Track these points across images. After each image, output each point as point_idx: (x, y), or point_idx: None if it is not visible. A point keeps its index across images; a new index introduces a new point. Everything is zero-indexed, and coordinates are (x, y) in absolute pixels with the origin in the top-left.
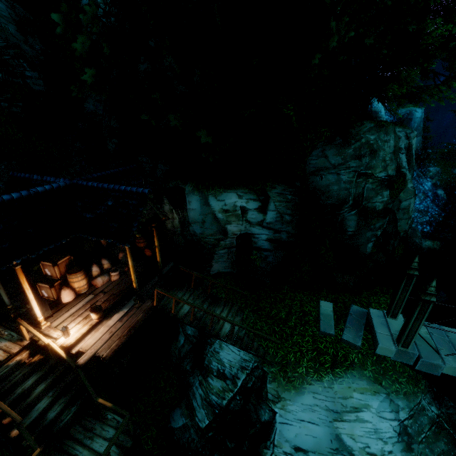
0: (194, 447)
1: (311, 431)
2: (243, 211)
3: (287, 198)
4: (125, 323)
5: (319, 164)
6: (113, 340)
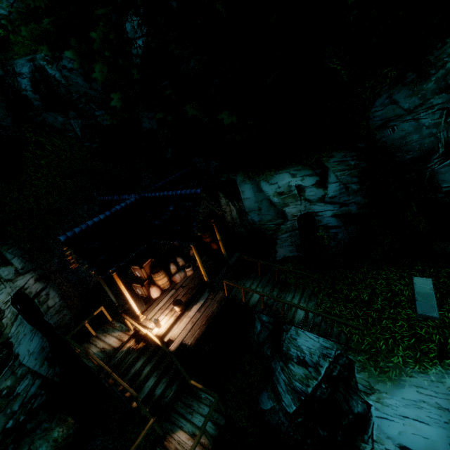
0: (285, 430)
1: (420, 430)
2: (299, 190)
3: (350, 165)
4: (202, 314)
5: (387, 115)
6: (195, 330)
